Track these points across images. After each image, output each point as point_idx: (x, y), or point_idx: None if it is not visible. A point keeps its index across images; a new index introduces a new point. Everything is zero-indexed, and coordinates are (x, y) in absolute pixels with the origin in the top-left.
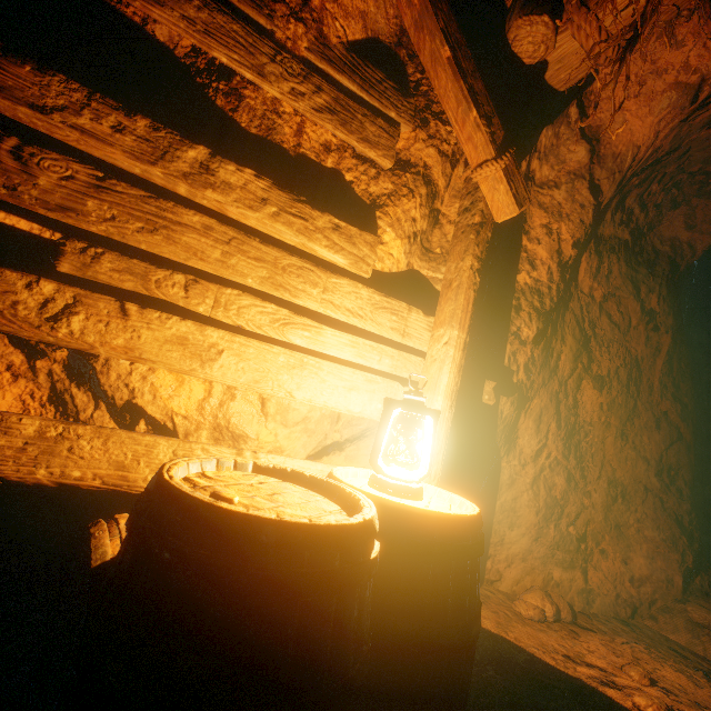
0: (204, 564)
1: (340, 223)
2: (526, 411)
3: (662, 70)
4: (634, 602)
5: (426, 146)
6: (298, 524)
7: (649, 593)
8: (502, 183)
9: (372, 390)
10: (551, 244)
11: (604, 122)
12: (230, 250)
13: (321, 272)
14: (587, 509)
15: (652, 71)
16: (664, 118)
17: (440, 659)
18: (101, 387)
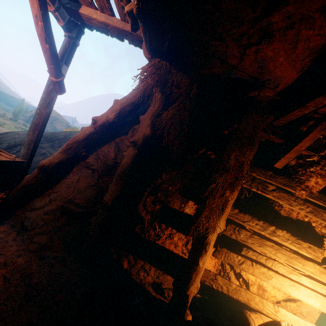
0: None
1: (311, 245)
2: None
3: None
4: None
5: None
6: None
7: None
8: None
9: (317, 299)
10: None
11: None
12: (277, 251)
13: (302, 259)
14: None
15: None
16: None
17: None
18: (233, 266)
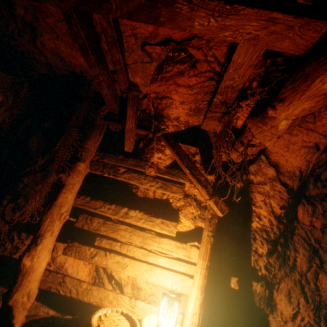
0: None
1: (164, 220)
2: (277, 289)
3: (294, 142)
4: None
5: (194, 188)
6: None
7: None
8: (214, 206)
9: (176, 279)
10: (267, 209)
11: (277, 160)
12: (131, 234)
13: (158, 237)
14: None
15: (290, 143)
16: (306, 156)
17: None
18: (105, 268)
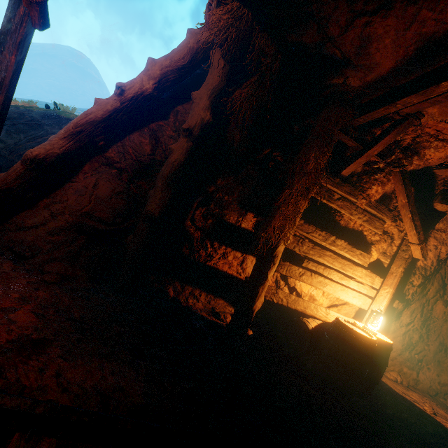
0: (358, 339)
1: (362, 252)
2: (407, 308)
3: None
4: (437, 391)
5: (394, 227)
6: (370, 338)
7: (445, 390)
8: (418, 250)
9: (359, 298)
10: (435, 253)
11: None
12: (334, 260)
13: (354, 265)
14: (425, 350)
15: None
16: None
17: (380, 366)
18: (287, 281)
